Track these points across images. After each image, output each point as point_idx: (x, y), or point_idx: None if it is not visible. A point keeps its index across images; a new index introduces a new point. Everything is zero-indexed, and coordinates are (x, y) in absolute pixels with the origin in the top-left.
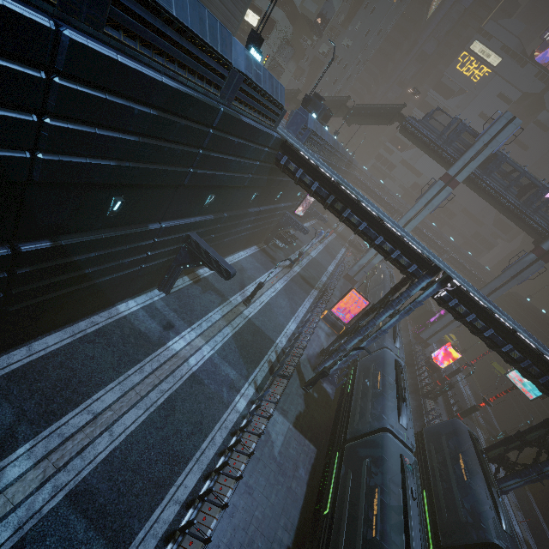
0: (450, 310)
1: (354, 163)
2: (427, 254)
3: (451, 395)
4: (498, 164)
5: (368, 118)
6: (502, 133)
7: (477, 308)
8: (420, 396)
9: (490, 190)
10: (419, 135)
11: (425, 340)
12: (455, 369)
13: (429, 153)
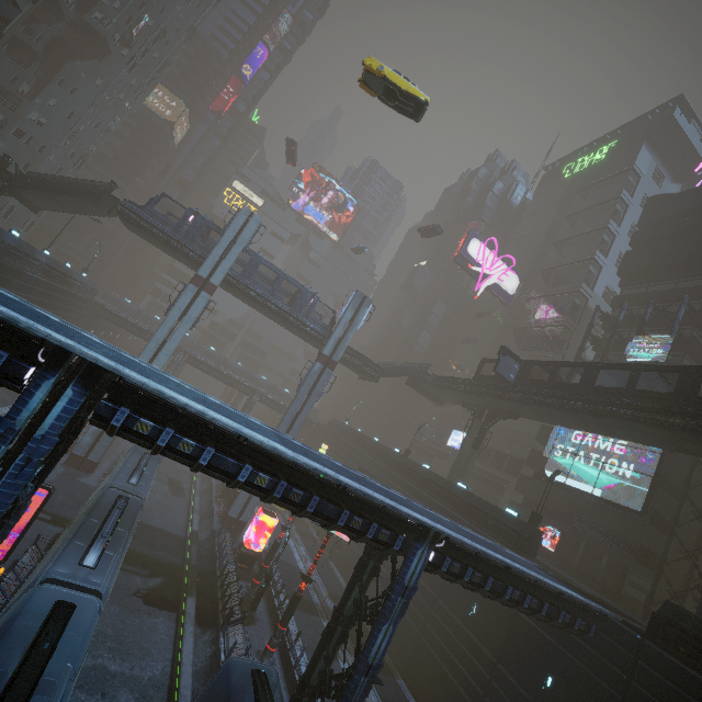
0: (129, 437)
1: (80, 280)
2: (9, 315)
3: (276, 592)
4: (255, 265)
5: (59, 197)
6: (246, 229)
7: (169, 414)
8: (220, 629)
9: (256, 295)
10: (148, 227)
11: (236, 518)
12: (291, 542)
13: (174, 254)
